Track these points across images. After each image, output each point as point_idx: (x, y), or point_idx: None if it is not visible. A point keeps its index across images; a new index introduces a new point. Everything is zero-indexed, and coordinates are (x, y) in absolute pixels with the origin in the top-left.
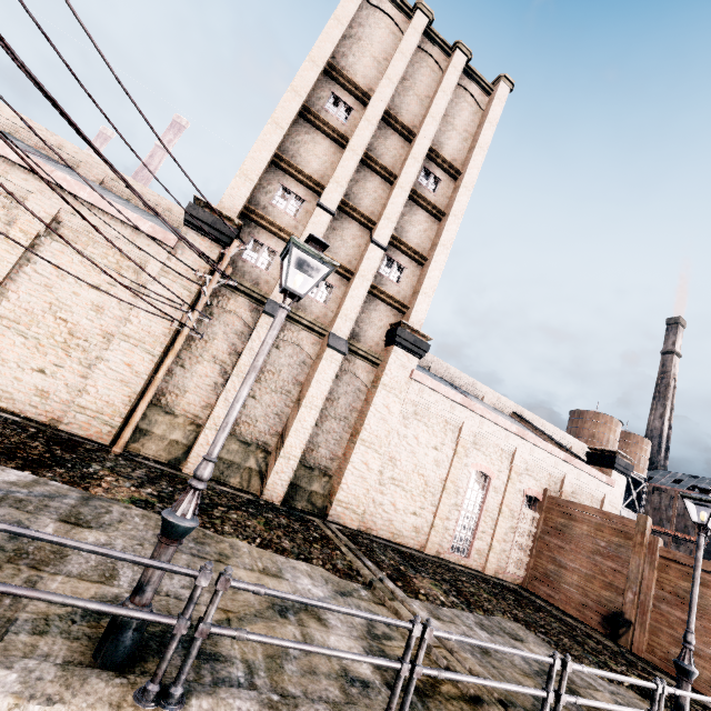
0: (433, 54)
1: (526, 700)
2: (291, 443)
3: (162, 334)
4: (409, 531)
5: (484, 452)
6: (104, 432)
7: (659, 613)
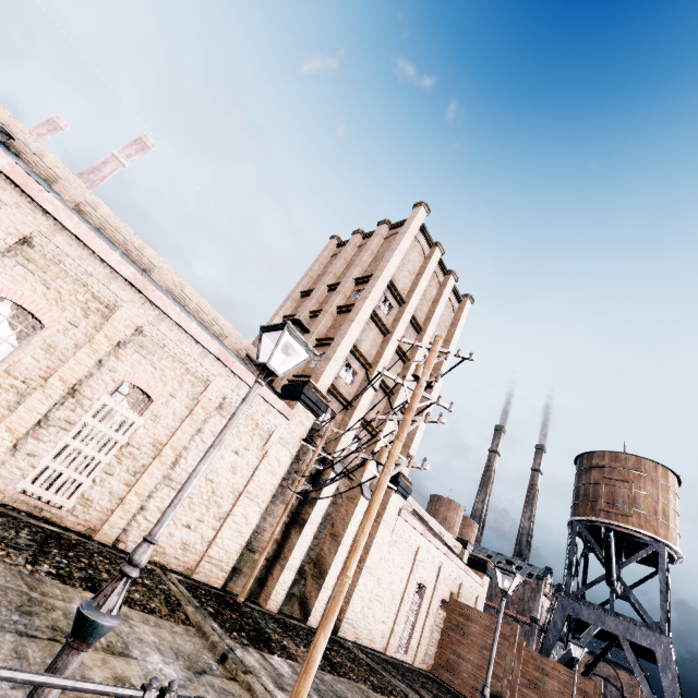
0: (438, 273)
1: None
2: (330, 575)
3: (270, 490)
4: (379, 637)
5: (426, 568)
6: (220, 577)
7: (521, 694)
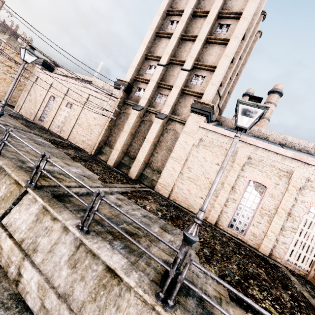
0: None
1: (81, 203)
2: (139, 156)
3: (107, 122)
4: (198, 206)
5: (260, 170)
6: (92, 151)
7: None
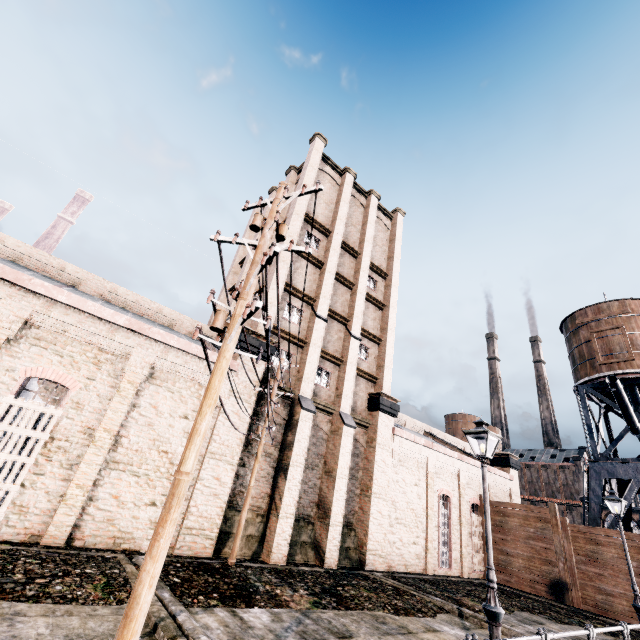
0: (358, 197)
1: None
2: (335, 512)
3: (237, 445)
4: (414, 559)
5: (442, 478)
6: (207, 546)
7: (582, 573)
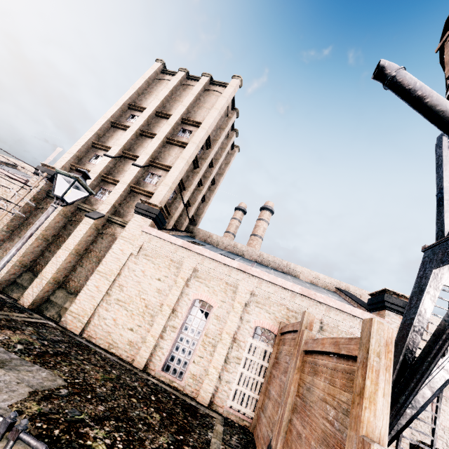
0: (192, 84)
1: None
2: (47, 270)
3: (6, 219)
4: (124, 344)
5: (207, 284)
6: None
7: (290, 430)
